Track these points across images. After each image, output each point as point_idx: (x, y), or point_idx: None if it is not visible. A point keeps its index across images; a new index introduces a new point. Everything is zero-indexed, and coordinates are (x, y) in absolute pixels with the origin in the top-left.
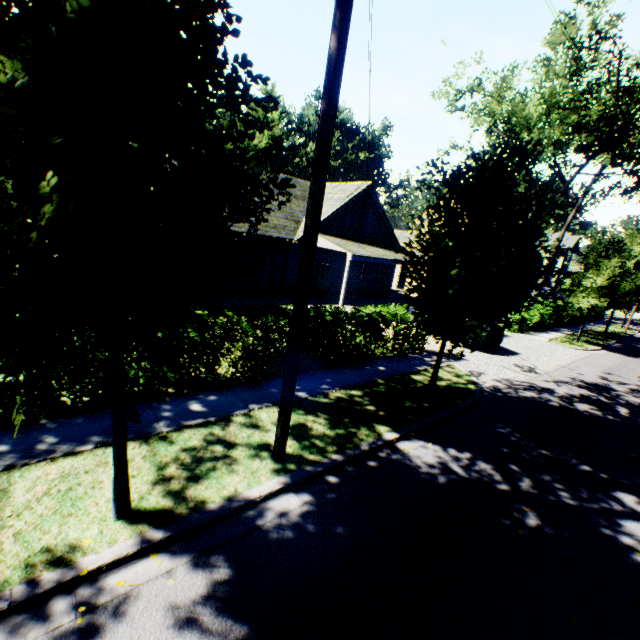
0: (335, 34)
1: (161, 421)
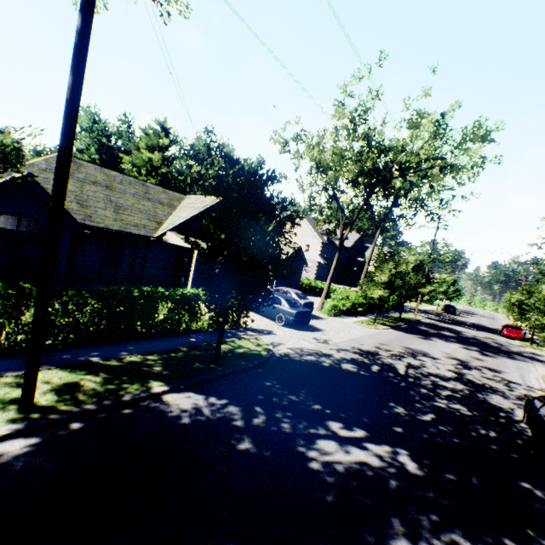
0: (71, 76)
1: None
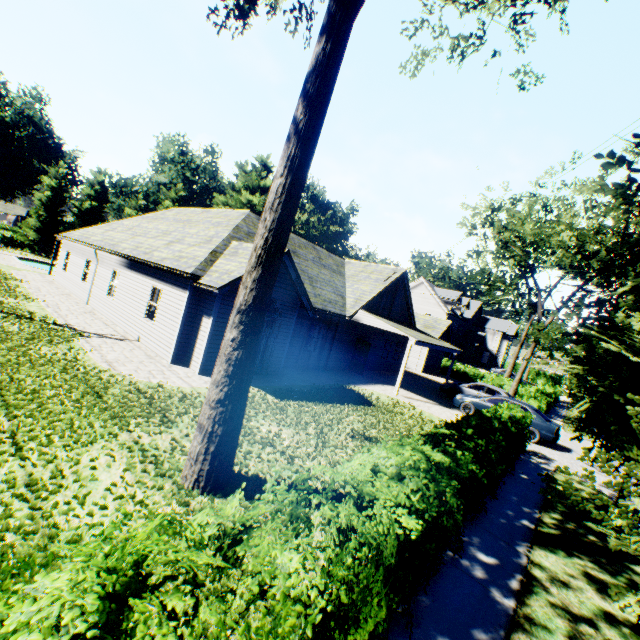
0: None
1: (490, 588)
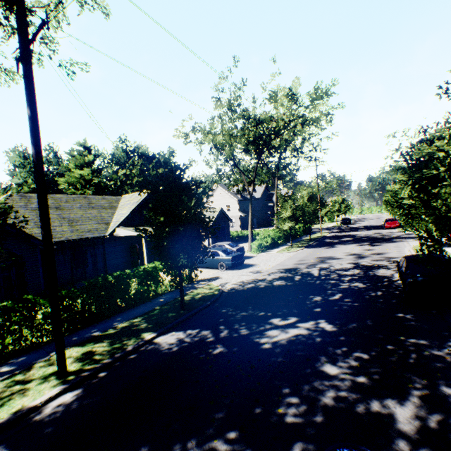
0: (33, 146)
1: None
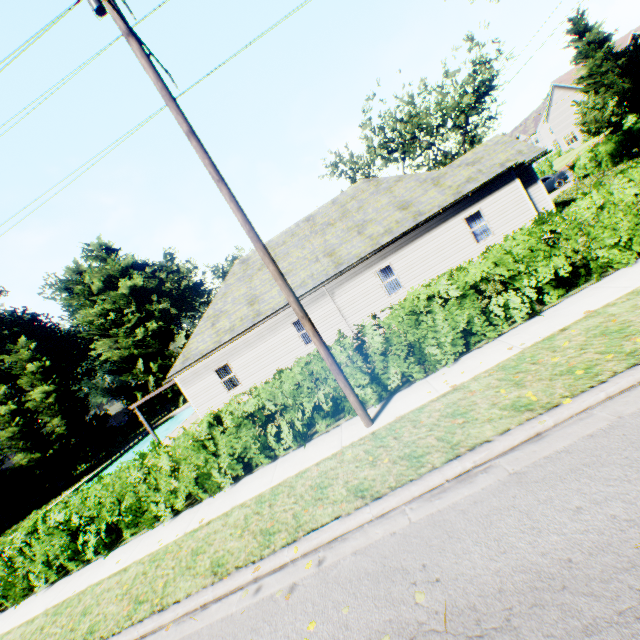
0: None
1: None
